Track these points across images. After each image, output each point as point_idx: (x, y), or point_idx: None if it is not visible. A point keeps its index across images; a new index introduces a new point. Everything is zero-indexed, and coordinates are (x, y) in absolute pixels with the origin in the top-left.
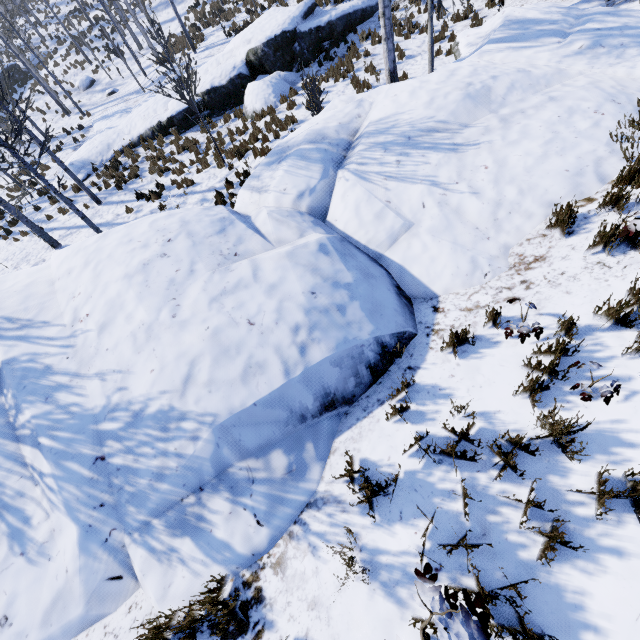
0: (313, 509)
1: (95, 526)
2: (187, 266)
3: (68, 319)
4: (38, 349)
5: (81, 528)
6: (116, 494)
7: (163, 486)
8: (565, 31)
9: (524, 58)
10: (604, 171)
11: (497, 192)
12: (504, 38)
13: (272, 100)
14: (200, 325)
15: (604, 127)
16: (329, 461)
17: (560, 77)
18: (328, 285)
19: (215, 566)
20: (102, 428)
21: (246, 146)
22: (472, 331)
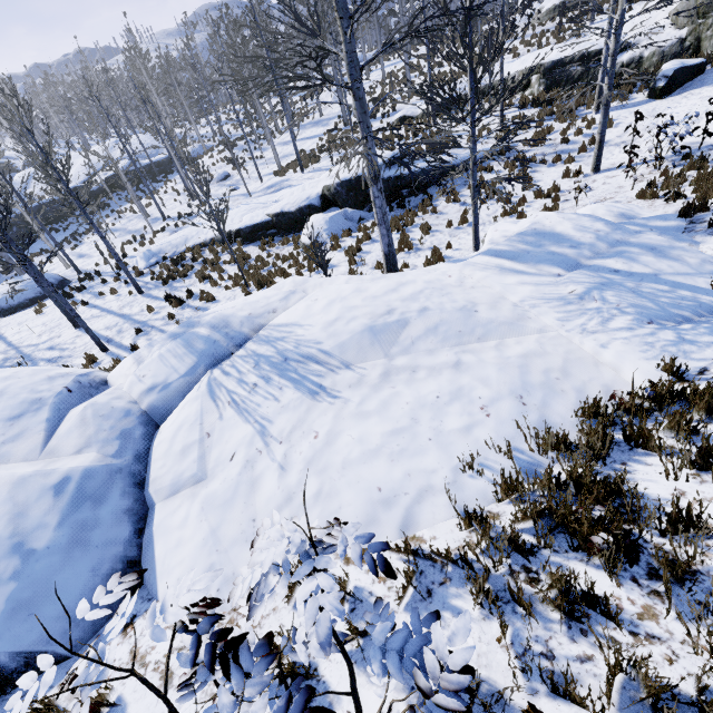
0: None
1: None
2: None
3: None
4: None
5: None
6: None
7: None
8: (580, 261)
9: (500, 286)
10: (418, 513)
11: (299, 479)
12: (504, 252)
13: (325, 236)
14: None
15: (473, 437)
16: None
17: (508, 330)
18: (9, 544)
19: None
20: None
21: (269, 278)
22: None
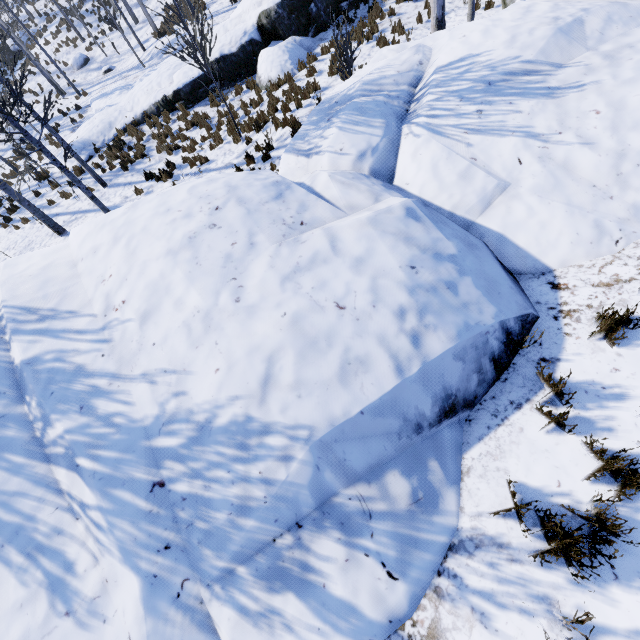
0: (461, 554)
1: (161, 576)
2: (245, 238)
3: (99, 307)
4: (65, 345)
5: (143, 580)
6: (184, 532)
7: (248, 522)
8: None
9: None
10: None
11: (617, 141)
12: None
13: (289, 67)
14: (274, 311)
15: None
16: (464, 485)
17: None
18: (428, 257)
19: (339, 638)
20: (157, 445)
21: (265, 117)
22: (623, 311)
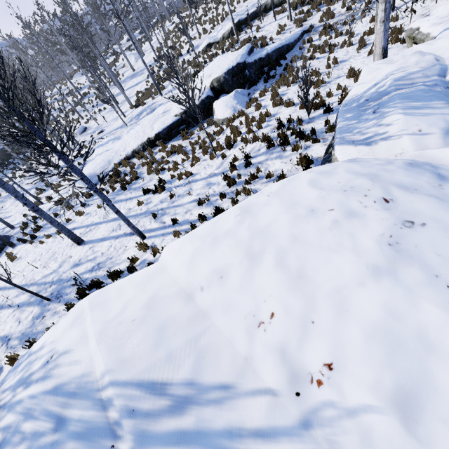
0: None
1: None
2: None
3: (273, 375)
4: None
5: None
6: None
7: None
8: None
9: None
10: None
11: None
12: None
13: (239, 107)
14: None
15: None
16: None
17: None
18: None
19: None
20: None
21: (234, 138)
22: None
